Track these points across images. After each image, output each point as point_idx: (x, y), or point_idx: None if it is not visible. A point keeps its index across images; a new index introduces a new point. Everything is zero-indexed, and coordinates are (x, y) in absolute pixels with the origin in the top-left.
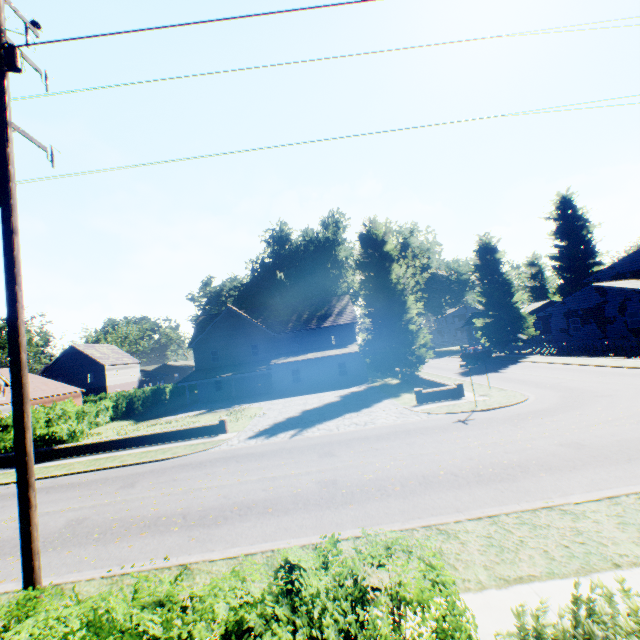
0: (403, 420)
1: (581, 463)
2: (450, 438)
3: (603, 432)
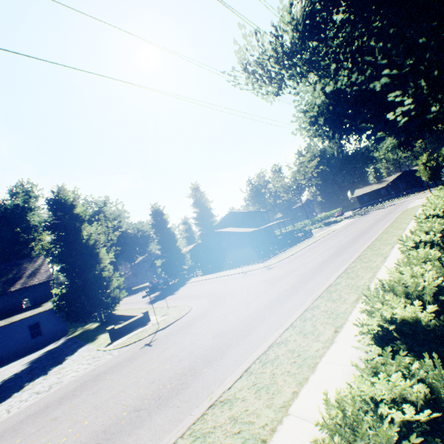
0: (95, 364)
1: (227, 347)
2: (137, 366)
3: (234, 317)
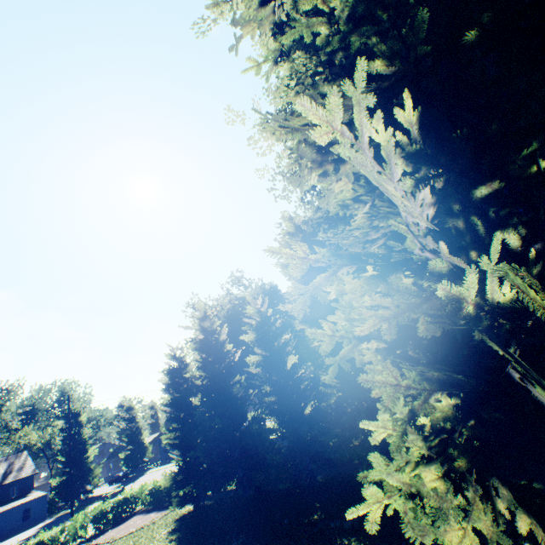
0: None
1: None
2: None
3: None
